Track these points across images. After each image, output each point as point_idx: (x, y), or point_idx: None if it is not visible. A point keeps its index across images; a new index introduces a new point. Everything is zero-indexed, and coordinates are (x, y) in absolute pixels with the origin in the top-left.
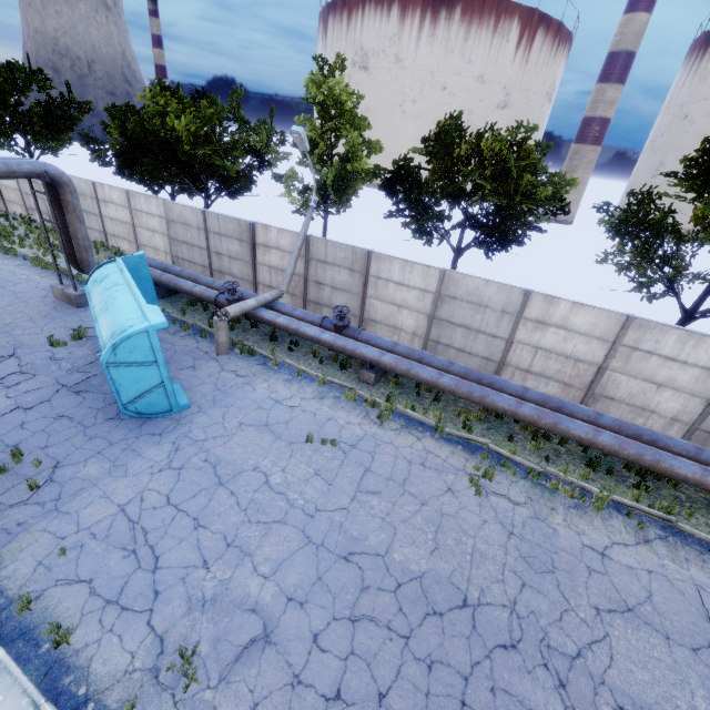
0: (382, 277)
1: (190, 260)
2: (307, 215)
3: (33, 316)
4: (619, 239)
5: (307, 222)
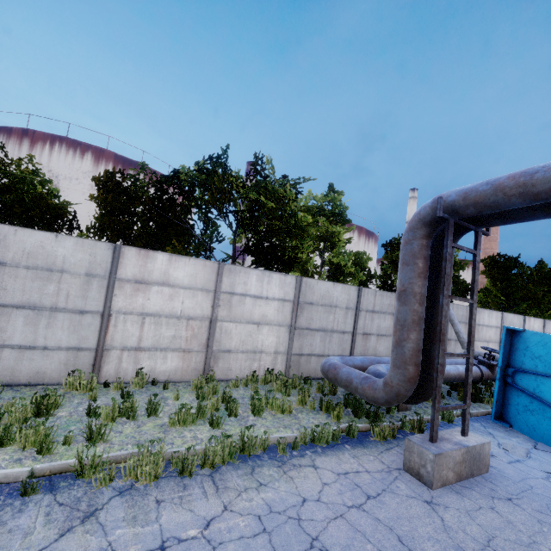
0: (480, 324)
1: (321, 352)
2: None
3: None
4: (497, 292)
5: None
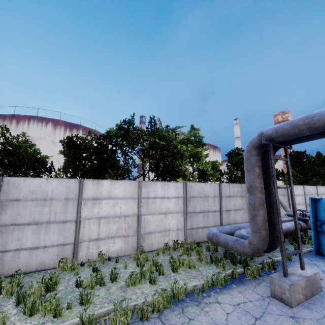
0: None
1: (204, 225)
2: None
3: None
4: (297, 173)
5: None
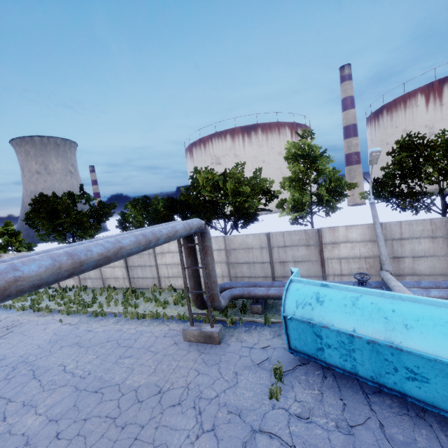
0: None
1: (250, 275)
2: (374, 209)
3: (196, 367)
4: None
5: (376, 213)
